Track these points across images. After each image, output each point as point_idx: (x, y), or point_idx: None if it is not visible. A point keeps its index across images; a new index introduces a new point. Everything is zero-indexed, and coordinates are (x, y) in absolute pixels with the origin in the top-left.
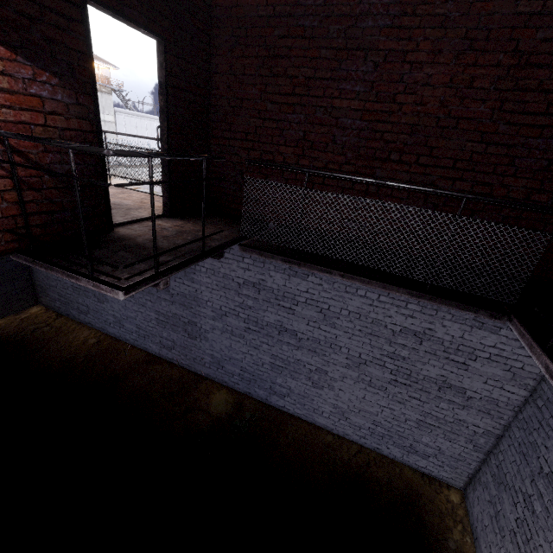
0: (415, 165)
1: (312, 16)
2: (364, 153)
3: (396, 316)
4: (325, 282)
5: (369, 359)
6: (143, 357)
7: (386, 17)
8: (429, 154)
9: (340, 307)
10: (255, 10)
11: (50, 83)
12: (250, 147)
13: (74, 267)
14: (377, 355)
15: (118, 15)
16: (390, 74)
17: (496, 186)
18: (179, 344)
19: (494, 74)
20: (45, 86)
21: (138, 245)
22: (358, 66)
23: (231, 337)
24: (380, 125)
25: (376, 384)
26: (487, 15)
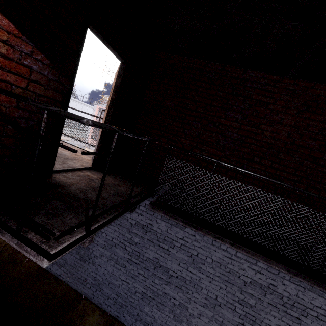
0: (269, 167)
1: (214, 74)
2: (236, 153)
3: (248, 270)
4: (197, 234)
5: (223, 302)
6: (35, 270)
7: (258, 84)
8: (279, 162)
9: (206, 255)
10: (180, 63)
11: (42, 62)
12: (161, 134)
13: (3, 216)
14: (230, 300)
15: (105, 40)
16: (258, 113)
17: (322, 190)
18: (69, 263)
19: (321, 126)
20: (37, 62)
21: (71, 195)
22: (238, 104)
23: (114, 265)
24: (249, 139)
25: (226, 325)
26: (317, 95)
